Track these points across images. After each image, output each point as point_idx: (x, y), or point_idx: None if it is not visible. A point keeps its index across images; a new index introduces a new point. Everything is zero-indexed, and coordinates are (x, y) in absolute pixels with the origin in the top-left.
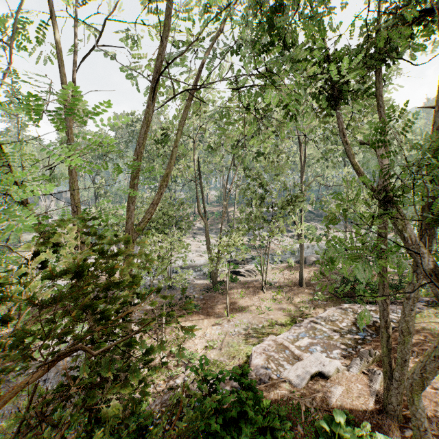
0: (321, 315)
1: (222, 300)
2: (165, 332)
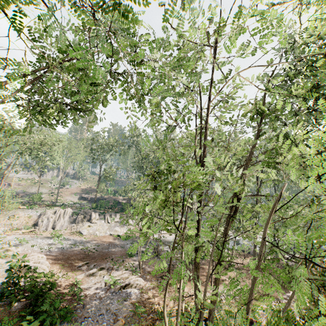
0: (287, 295)
1: (200, 272)
2: (170, 291)
